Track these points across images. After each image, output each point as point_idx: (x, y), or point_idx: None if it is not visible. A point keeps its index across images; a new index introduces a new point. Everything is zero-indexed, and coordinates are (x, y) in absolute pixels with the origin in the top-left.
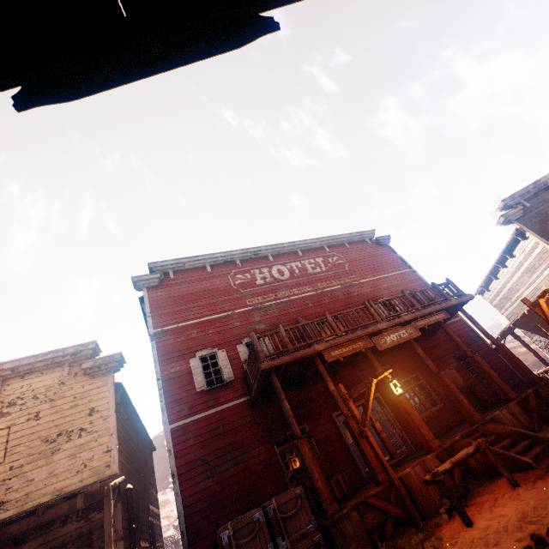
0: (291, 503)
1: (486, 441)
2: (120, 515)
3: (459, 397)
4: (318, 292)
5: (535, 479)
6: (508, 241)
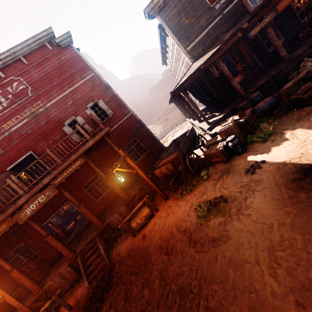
0: None
1: (60, 292)
2: None
3: (90, 218)
4: (6, 135)
5: (74, 311)
6: (158, 35)
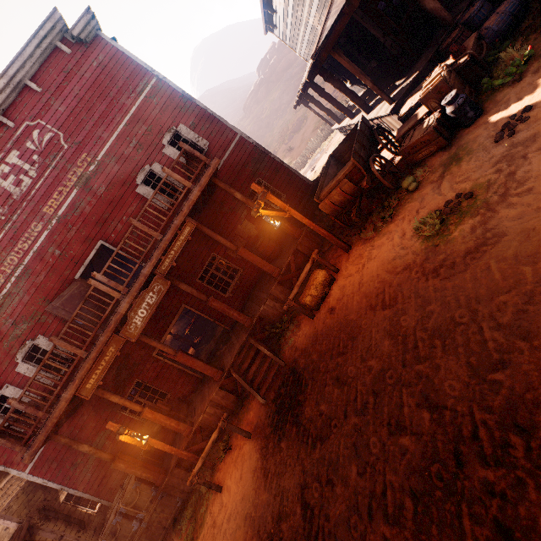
0: (134, 494)
1: (227, 416)
2: (48, 533)
3: (230, 315)
4: (53, 224)
5: (256, 435)
6: None
